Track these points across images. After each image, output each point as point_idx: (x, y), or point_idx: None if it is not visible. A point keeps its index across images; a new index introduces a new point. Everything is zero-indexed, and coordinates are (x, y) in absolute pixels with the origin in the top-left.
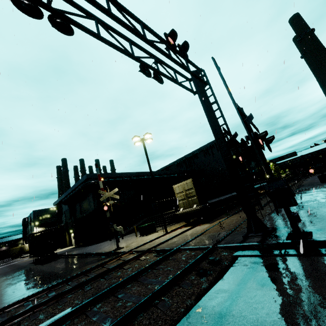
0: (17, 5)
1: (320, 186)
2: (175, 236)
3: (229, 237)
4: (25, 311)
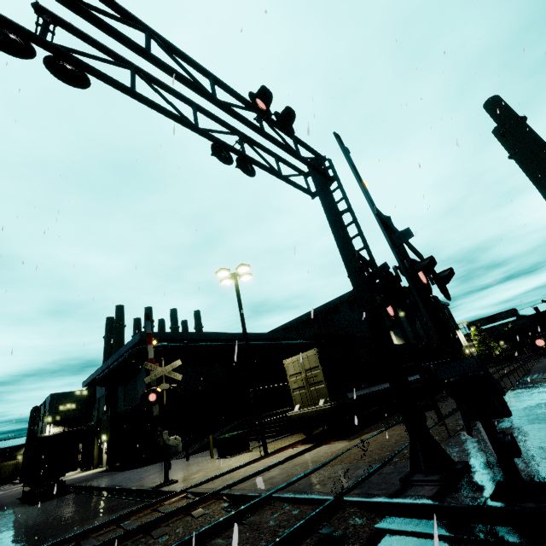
0: None
1: None
2: (276, 465)
3: (376, 477)
4: None
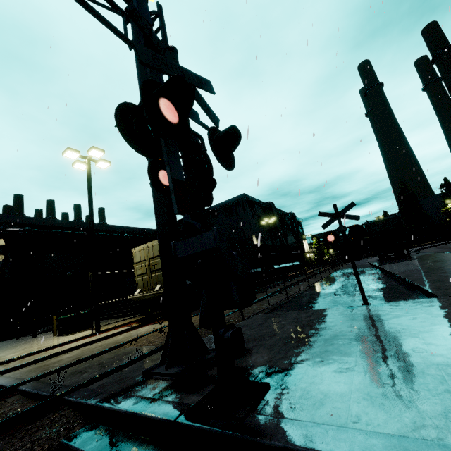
0: None
1: (360, 272)
2: (83, 345)
3: (136, 365)
4: None
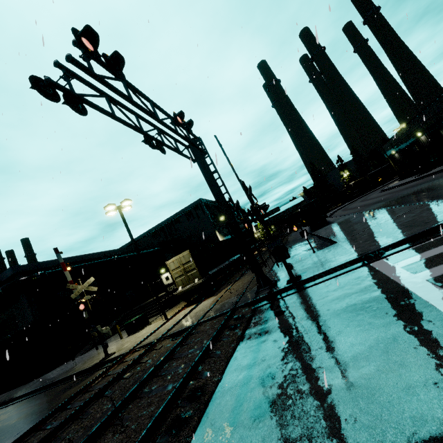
0: (39, 90)
1: (302, 240)
2: (184, 317)
3: (243, 298)
4: (41, 442)
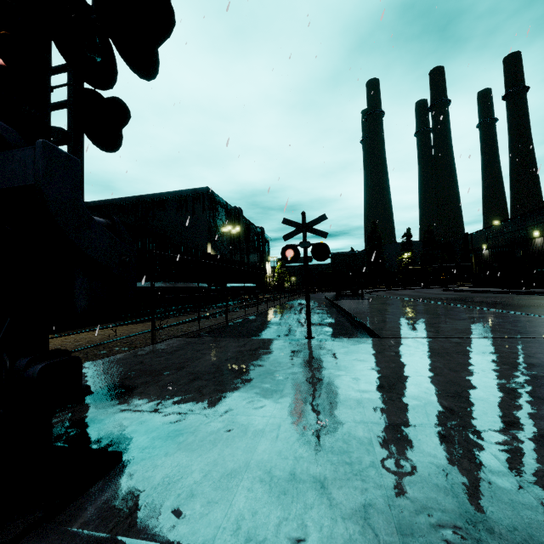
0: None
1: (315, 305)
2: None
3: None
4: None
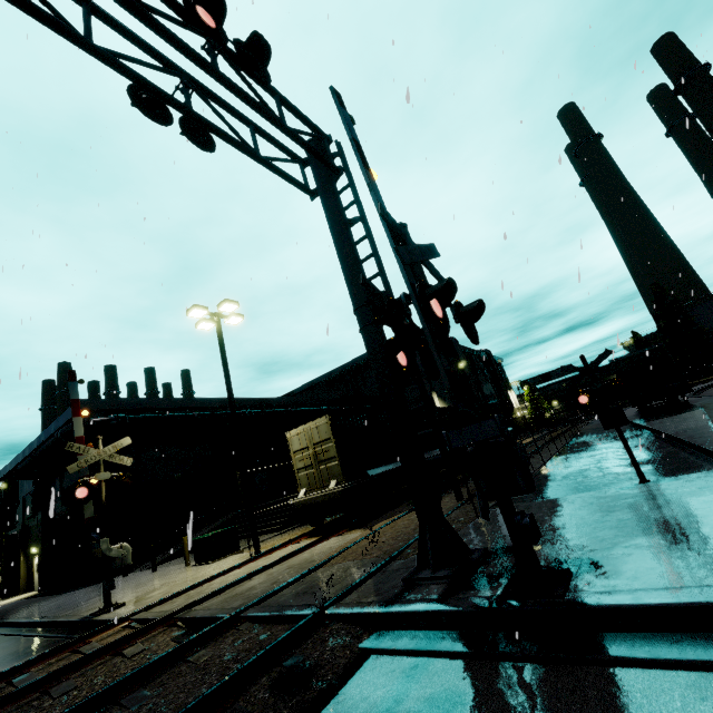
0: None
1: (614, 436)
2: (263, 569)
3: (378, 577)
4: None
